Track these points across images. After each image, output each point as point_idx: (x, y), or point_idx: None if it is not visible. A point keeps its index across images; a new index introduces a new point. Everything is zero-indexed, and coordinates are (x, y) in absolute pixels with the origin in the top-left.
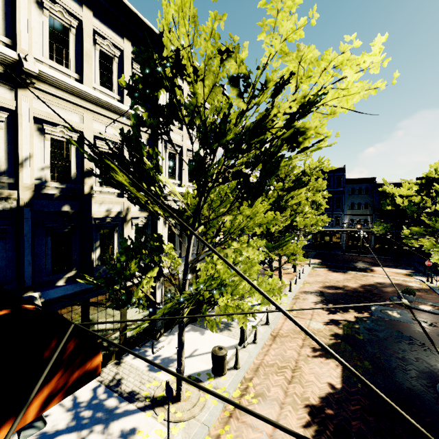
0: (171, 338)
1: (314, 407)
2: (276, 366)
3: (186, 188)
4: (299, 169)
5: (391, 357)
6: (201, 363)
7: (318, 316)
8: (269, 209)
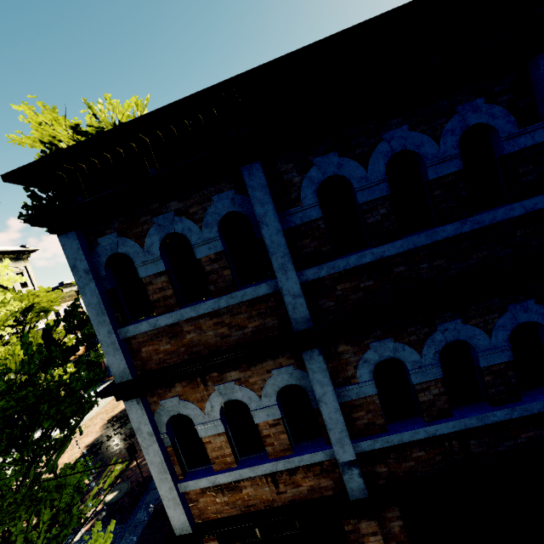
0: (38, 433)
1: (113, 417)
2: (106, 411)
3: (3, 343)
4: None
5: None
6: (56, 433)
7: None
8: None
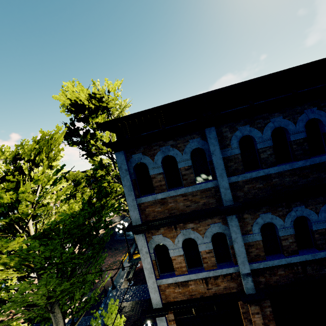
0: None
1: None
2: None
3: None
4: (83, 174)
5: (113, 233)
6: None
7: (101, 230)
8: (70, 196)
